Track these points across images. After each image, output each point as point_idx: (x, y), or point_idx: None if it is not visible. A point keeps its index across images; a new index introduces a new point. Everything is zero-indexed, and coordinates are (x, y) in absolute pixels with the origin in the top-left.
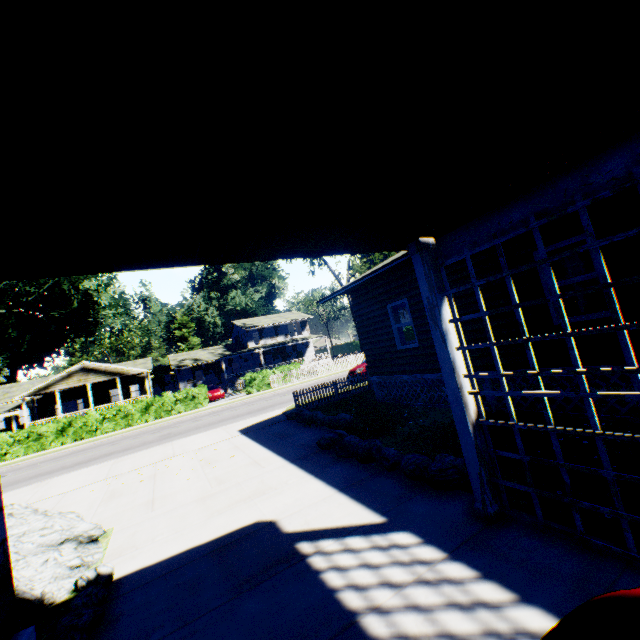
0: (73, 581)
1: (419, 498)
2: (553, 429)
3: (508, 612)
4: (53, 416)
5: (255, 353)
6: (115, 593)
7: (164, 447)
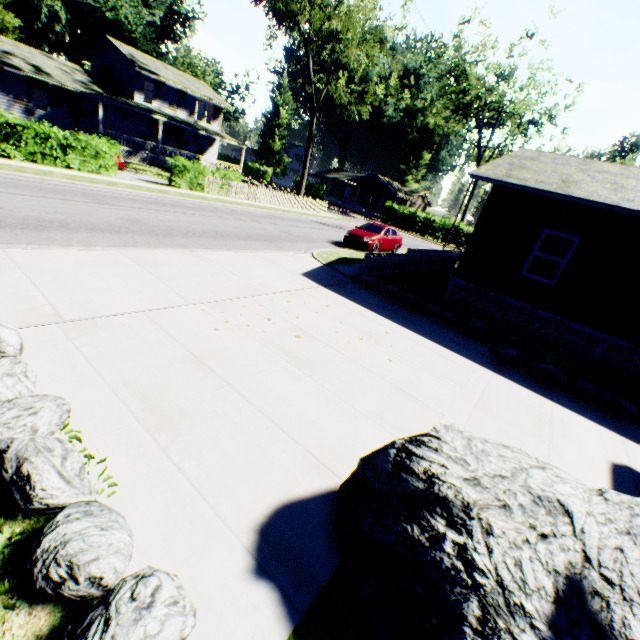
0: None
1: None
2: None
3: None
4: None
5: (141, 115)
6: None
7: (207, 263)
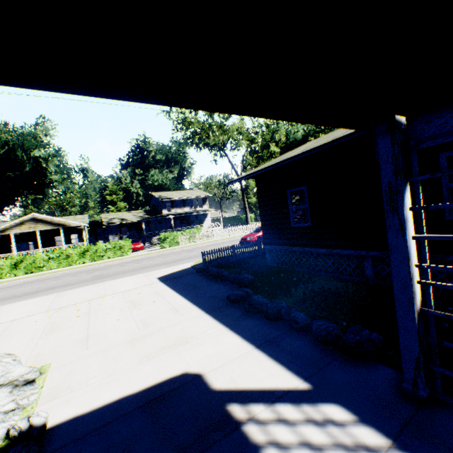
0: (6, 426)
1: (335, 365)
2: None
3: None
4: (9, 253)
5: (167, 218)
6: (47, 447)
7: (97, 287)
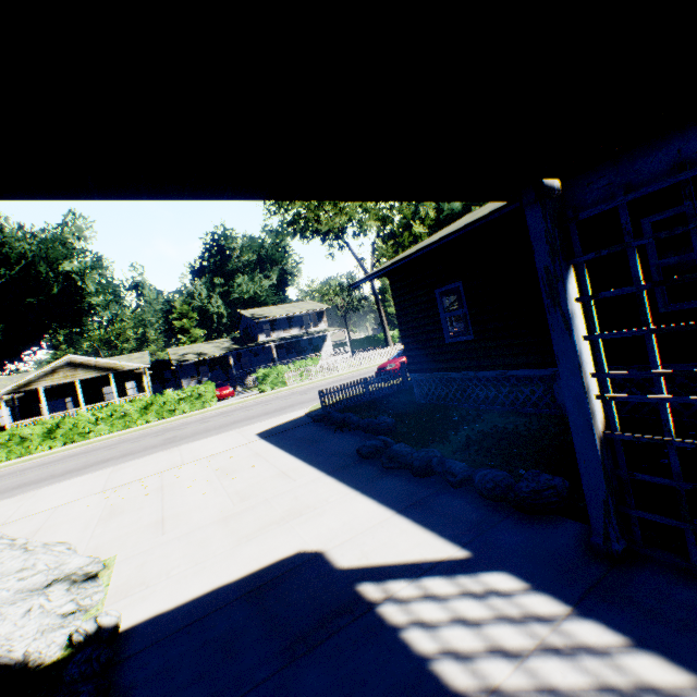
0: (67, 632)
1: (506, 525)
2: None
3: None
4: (38, 416)
5: (266, 347)
6: (123, 652)
7: (170, 453)
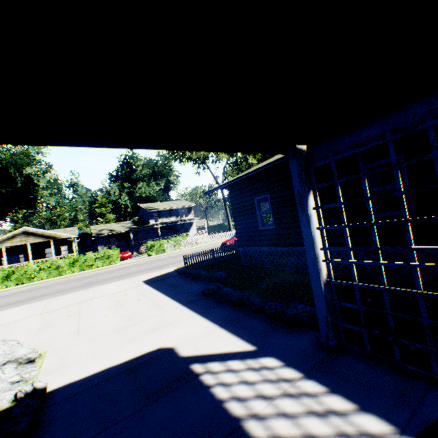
0: (13, 393)
1: (278, 333)
2: (386, 288)
3: (352, 418)
4: None
5: (154, 228)
6: (48, 403)
7: (87, 291)
